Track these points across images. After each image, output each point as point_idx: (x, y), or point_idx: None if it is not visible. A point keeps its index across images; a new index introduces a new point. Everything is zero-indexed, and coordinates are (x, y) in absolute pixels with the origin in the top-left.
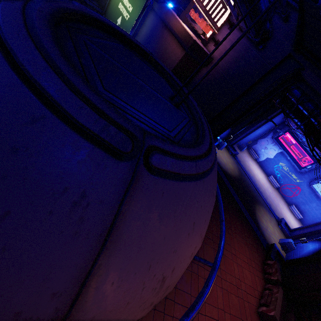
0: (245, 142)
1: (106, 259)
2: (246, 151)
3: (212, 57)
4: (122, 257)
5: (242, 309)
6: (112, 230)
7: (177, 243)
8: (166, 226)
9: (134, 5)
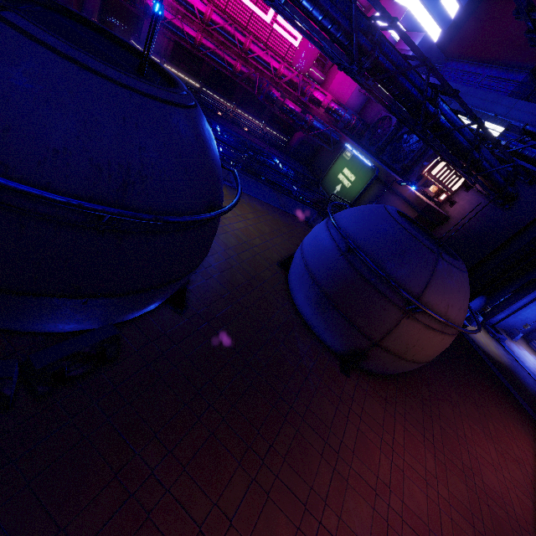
0: (518, 329)
1: (432, 280)
2: (524, 344)
3: (449, 217)
4: (436, 282)
5: (528, 484)
6: (433, 272)
7: (453, 290)
8: (449, 280)
9: (356, 175)
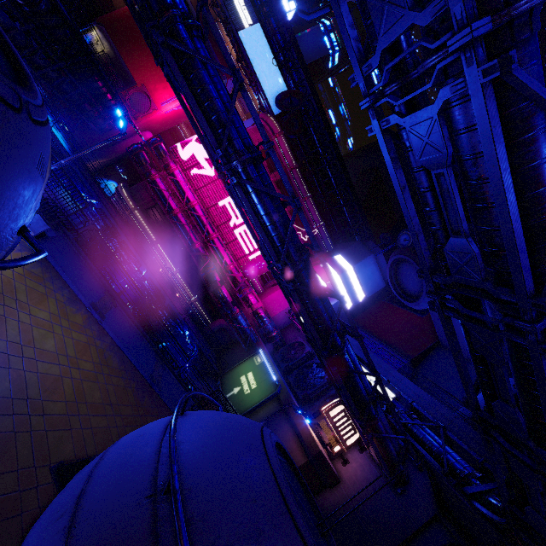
0: None
1: None
2: None
3: (340, 478)
4: None
5: None
6: None
7: None
8: None
9: (259, 384)
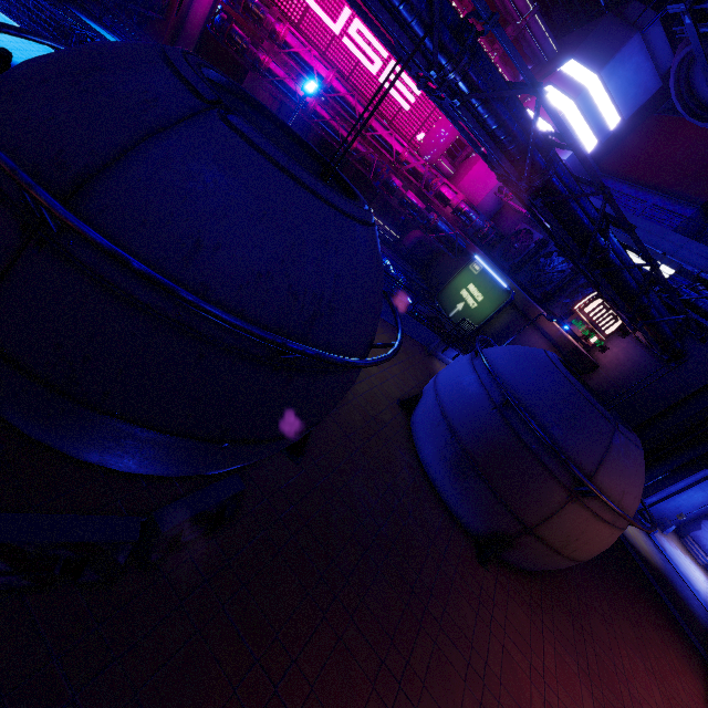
0: (669, 518)
1: (607, 458)
2: (676, 539)
3: (598, 365)
4: (611, 460)
5: None
6: (609, 447)
7: (630, 472)
8: (626, 459)
9: (485, 295)
